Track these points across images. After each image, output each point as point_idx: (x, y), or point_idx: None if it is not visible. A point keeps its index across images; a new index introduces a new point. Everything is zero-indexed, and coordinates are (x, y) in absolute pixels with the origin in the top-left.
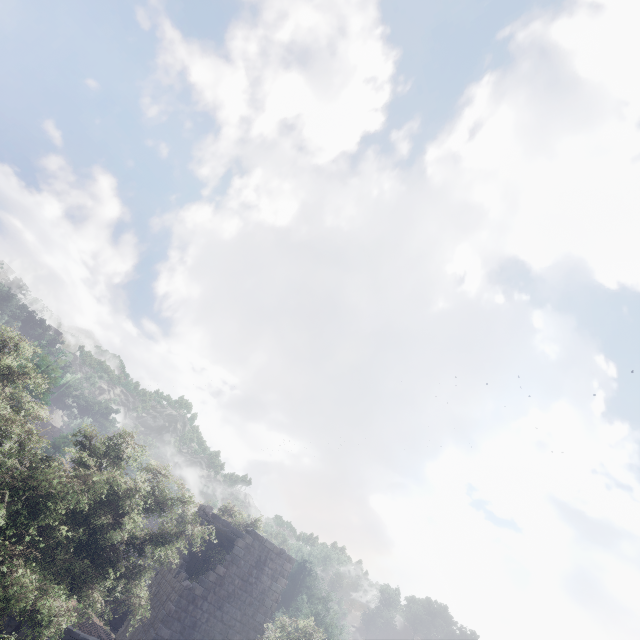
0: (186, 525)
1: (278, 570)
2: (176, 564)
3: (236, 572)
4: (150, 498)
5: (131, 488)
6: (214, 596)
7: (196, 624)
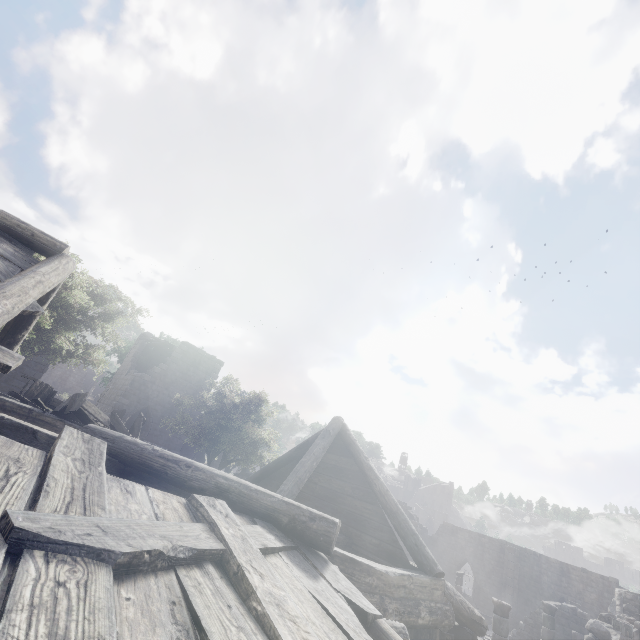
0: (125, 305)
1: (211, 369)
2: (126, 369)
3: (176, 368)
4: (91, 294)
5: (73, 274)
6: (161, 382)
7: (149, 398)
